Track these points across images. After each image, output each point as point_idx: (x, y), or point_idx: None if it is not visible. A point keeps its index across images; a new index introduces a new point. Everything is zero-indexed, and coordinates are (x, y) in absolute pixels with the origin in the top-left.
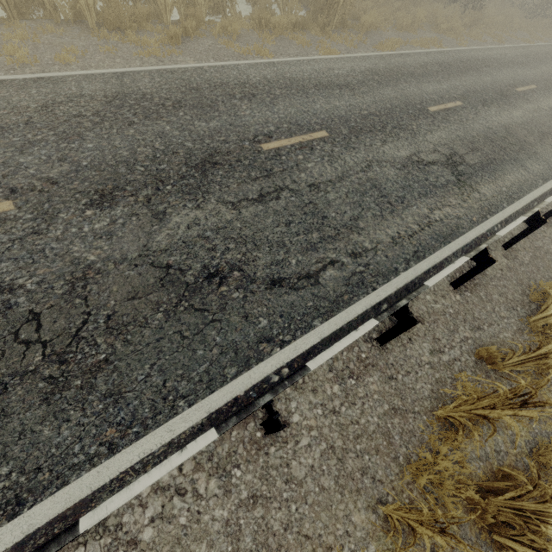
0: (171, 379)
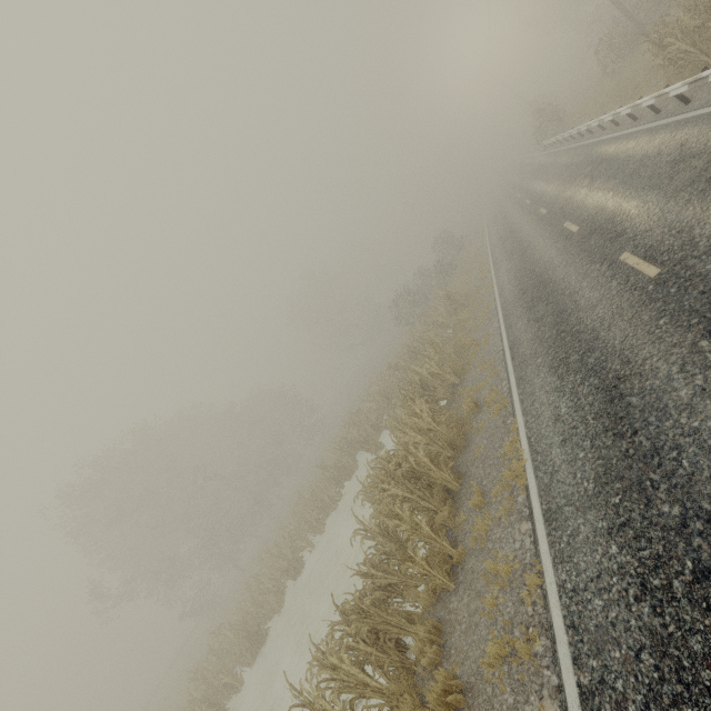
0: None
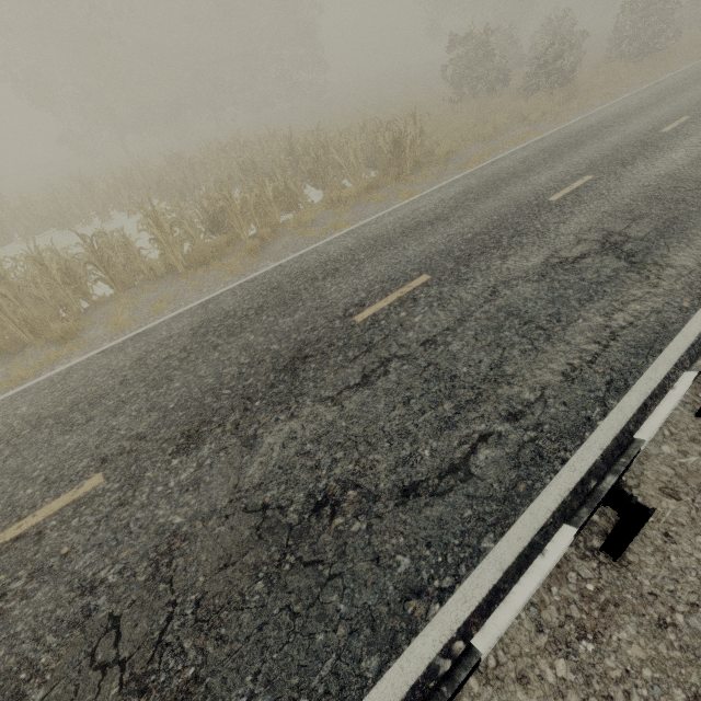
0: (283, 698)
